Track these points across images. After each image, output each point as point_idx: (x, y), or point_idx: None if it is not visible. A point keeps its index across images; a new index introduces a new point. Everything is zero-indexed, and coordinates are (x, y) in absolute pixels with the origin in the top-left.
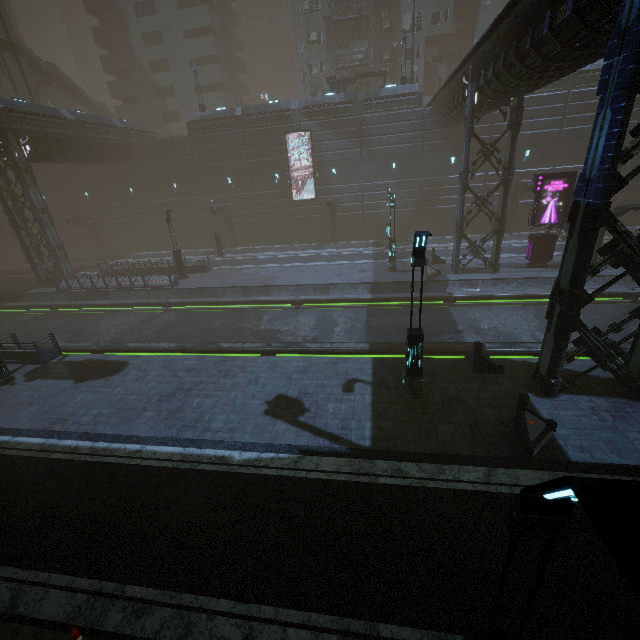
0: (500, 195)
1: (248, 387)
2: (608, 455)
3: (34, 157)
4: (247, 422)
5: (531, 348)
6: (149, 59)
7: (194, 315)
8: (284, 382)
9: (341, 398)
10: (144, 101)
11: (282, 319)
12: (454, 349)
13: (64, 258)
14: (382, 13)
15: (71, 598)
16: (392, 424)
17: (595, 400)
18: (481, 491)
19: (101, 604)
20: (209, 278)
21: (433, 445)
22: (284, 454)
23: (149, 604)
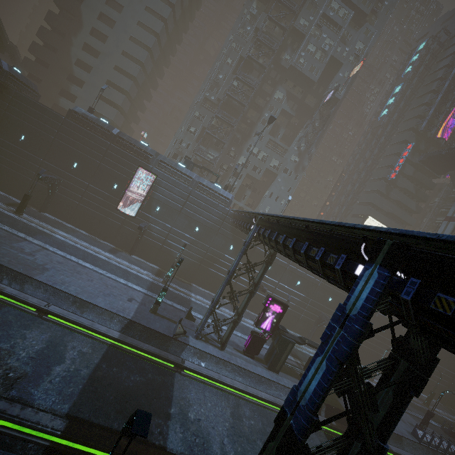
0: (246, 297)
1: None
2: None
3: None
4: None
5: None
6: (79, 57)
7: None
8: None
9: None
10: (54, 72)
11: (8, 327)
12: None
13: None
14: (232, 147)
15: None
16: None
17: None
18: None
19: None
20: None
21: None
22: None
23: None
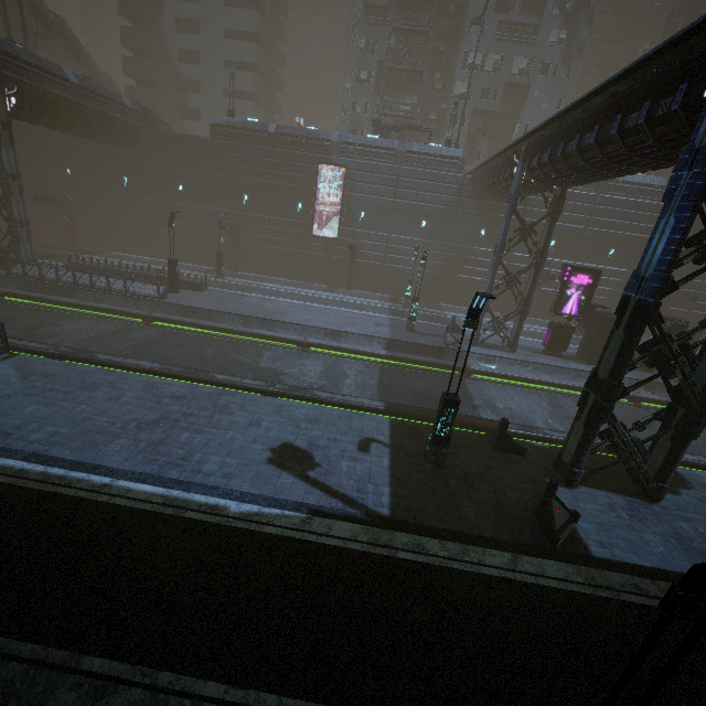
0: (529, 277)
1: (249, 429)
2: (627, 554)
3: (18, 113)
4: (247, 469)
5: (548, 435)
6: (179, 46)
7: (181, 336)
8: (291, 429)
9: (356, 457)
10: (162, 88)
11: (286, 360)
12: (473, 423)
13: (26, 238)
14: (436, 73)
15: (1, 667)
16: (412, 493)
17: (612, 496)
18: (507, 578)
19: (45, 678)
20: (204, 298)
21: (456, 522)
22: (291, 512)
23: (113, 682)
